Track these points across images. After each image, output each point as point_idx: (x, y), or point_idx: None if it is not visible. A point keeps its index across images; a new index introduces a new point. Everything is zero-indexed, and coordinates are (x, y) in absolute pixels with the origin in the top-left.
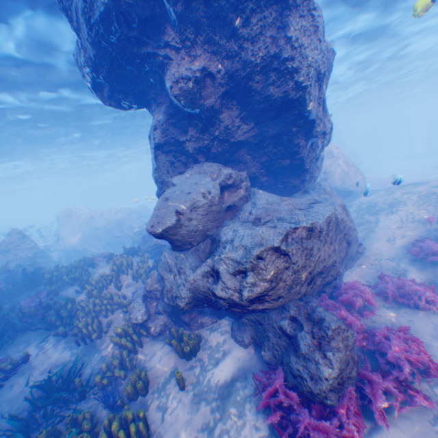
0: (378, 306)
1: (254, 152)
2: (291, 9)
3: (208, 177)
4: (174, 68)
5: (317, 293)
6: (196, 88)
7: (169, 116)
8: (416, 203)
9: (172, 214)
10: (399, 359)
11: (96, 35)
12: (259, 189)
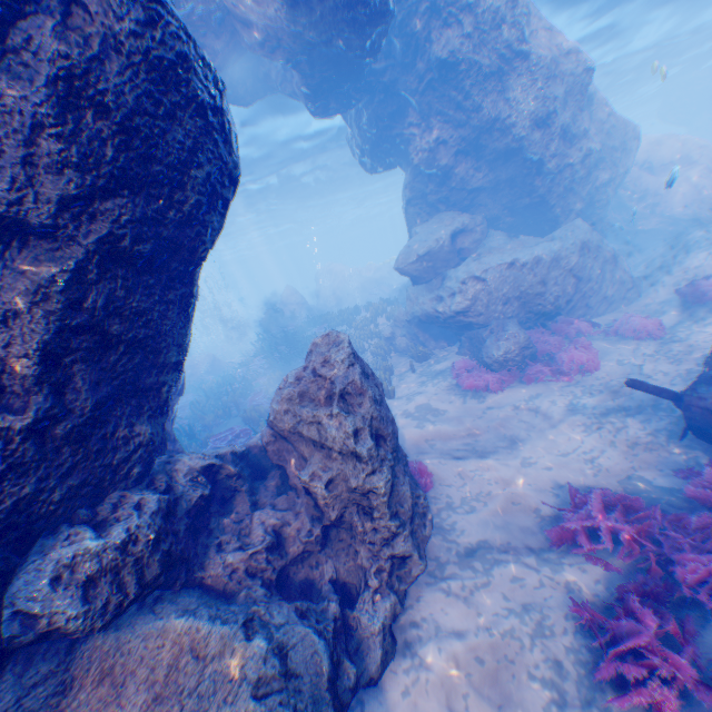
0: (594, 338)
1: (493, 197)
2: (508, 74)
3: (443, 226)
4: (414, 143)
5: (531, 324)
6: (430, 156)
7: (414, 177)
8: None
9: (410, 258)
10: (561, 356)
11: (362, 132)
12: (496, 233)
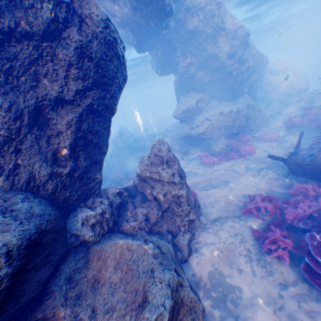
0: (253, 142)
1: (212, 86)
2: (217, 36)
3: (192, 98)
4: (179, 64)
5: (229, 137)
6: (186, 69)
7: (179, 78)
8: (307, 100)
9: (179, 112)
10: (241, 149)
11: (157, 59)
12: (213, 101)
